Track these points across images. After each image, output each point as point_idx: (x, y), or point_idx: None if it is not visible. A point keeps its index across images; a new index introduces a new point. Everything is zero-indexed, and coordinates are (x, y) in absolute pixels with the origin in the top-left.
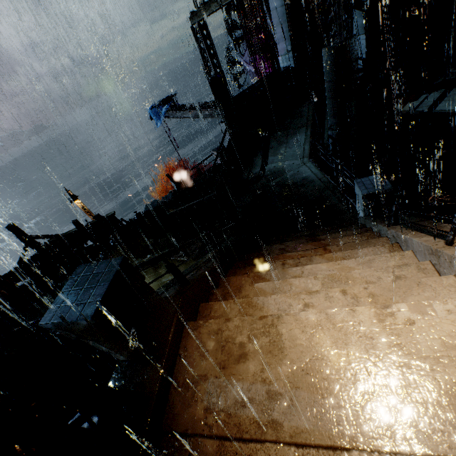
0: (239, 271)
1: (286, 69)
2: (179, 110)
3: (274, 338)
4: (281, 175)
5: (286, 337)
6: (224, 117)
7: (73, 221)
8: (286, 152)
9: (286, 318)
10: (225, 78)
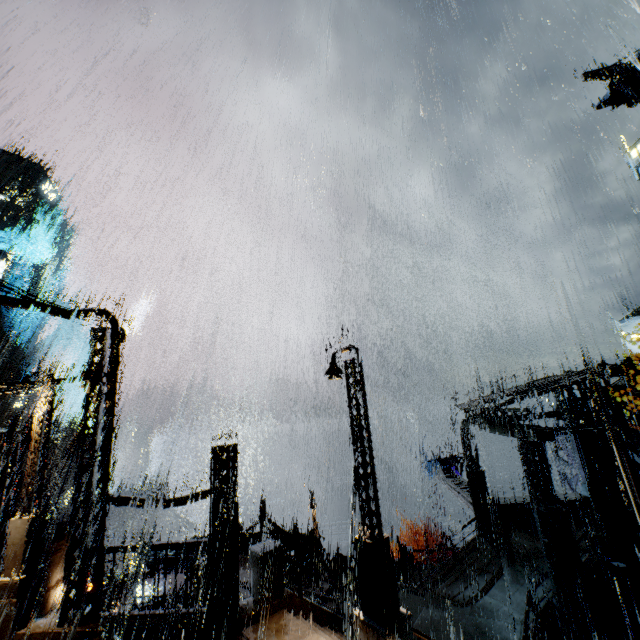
0: (343, 637)
1: (582, 499)
2: (446, 479)
3: (303, 636)
4: (487, 616)
5: (307, 639)
6: (475, 512)
7: (295, 524)
8: (514, 594)
9: (315, 634)
10: (483, 477)
